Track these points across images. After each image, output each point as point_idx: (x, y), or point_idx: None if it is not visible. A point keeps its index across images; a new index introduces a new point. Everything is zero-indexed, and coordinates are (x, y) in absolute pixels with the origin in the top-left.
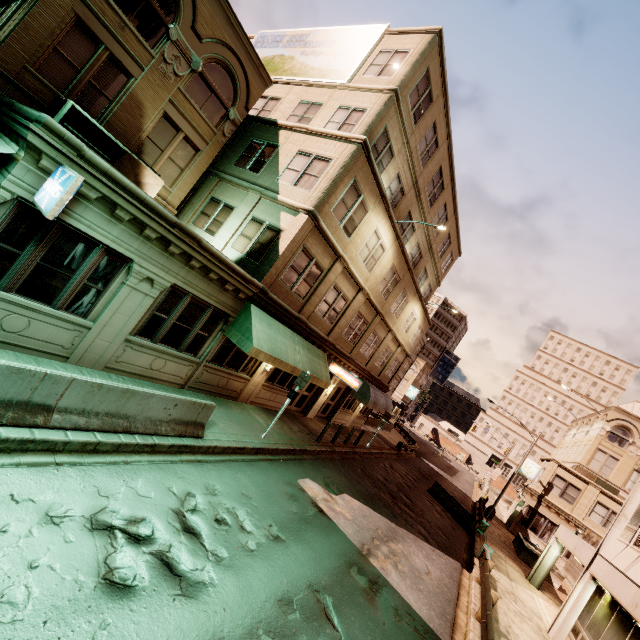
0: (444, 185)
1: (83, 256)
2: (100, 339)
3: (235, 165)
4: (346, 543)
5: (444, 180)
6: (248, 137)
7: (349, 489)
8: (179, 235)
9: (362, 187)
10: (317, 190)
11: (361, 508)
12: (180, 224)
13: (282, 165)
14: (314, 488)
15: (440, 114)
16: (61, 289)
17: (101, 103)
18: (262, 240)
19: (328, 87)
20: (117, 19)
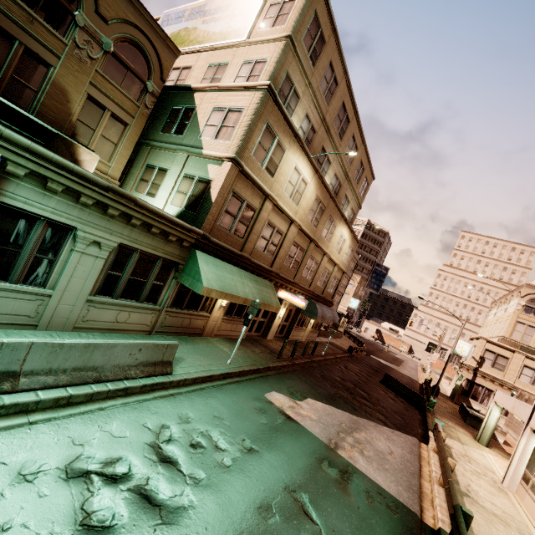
0: (349, 118)
1: (27, 231)
2: (63, 304)
3: (162, 132)
4: (315, 441)
5: (348, 114)
6: (168, 105)
7: (312, 394)
8: (114, 197)
9: (275, 129)
10: (235, 138)
11: (324, 408)
12: (113, 187)
13: (202, 123)
14: (280, 399)
15: (334, 53)
16: (14, 265)
17: (28, 95)
18: (196, 192)
19: (230, 47)
20: (24, 14)
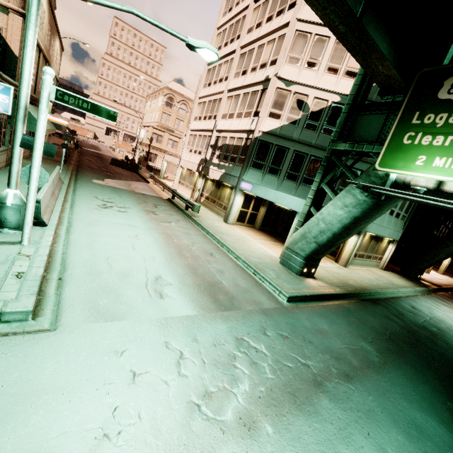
0: None
1: None
2: None
3: None
4: (127, 191)
5: None
6: None
7: (102, 177)
8: (1, 80)
9: None
10: None
11: (114, 181)
12: None
13: None
14: (99, 182)
15: None
16: None
17: None
18: None
19: None
20: None
